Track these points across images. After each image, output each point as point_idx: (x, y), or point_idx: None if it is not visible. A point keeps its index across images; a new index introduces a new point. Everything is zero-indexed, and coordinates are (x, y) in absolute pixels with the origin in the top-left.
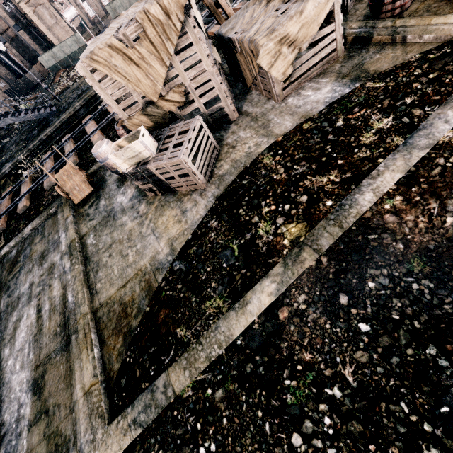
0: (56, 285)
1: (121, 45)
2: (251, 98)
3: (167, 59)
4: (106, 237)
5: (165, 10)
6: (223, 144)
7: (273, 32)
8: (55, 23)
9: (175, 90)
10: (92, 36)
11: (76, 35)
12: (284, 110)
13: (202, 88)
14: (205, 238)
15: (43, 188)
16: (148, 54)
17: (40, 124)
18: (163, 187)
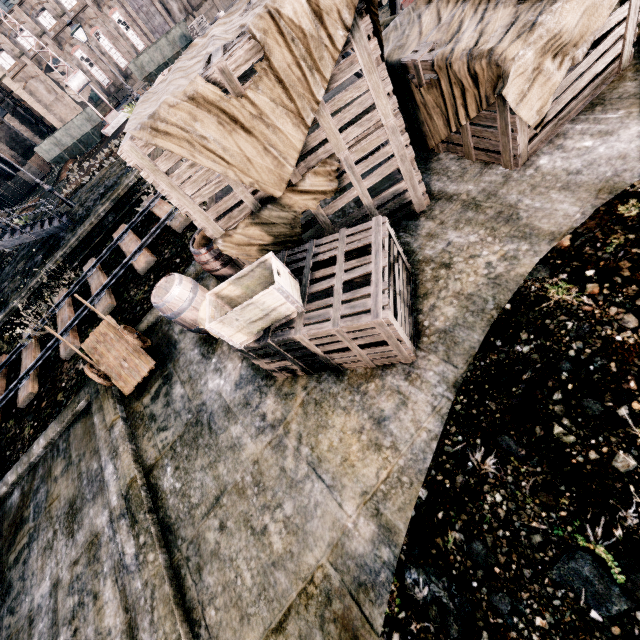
0: (108, 597)
1: (216, 94)
2: (443, 167)
3: (308, 112)
4: (203, 475)
5: (315, 5)
6: (417, 261)
7: (534, 28)
8: (55, 100)
9: (318, 171)
10: (108, 110)
11: (87, 111)
12: (539, 181)
13: (370, 159)
14: (479, 506)
15: (59, 357)
16: (272, 105)
17: (45, 244)
18: (315, 365)
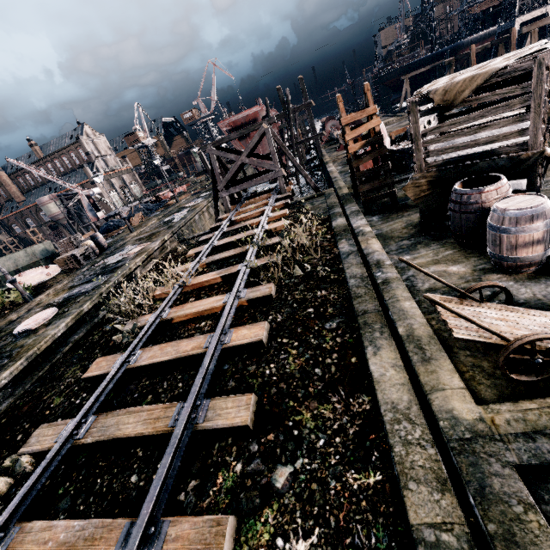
0: None
1: None
2: None
3: None
4: None
5: None
6: None
7: None
8: None
9: None
10: None
11: None
12: None
13: None
14: None
15: None
16: None
17: None
18: None
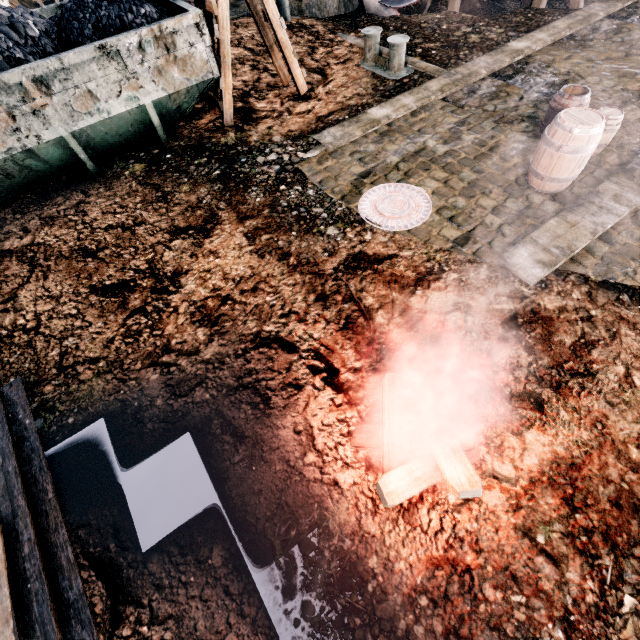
0: None
1: None
2: None
3: None
4: None
5: None
6: None
7: None
8: None
9: None
10: None
11: None
12: None
13: None
14: None
15: None
16: None
17: None
18: None
